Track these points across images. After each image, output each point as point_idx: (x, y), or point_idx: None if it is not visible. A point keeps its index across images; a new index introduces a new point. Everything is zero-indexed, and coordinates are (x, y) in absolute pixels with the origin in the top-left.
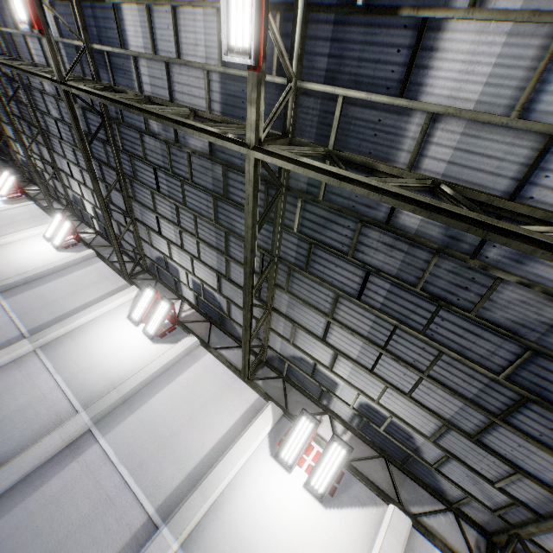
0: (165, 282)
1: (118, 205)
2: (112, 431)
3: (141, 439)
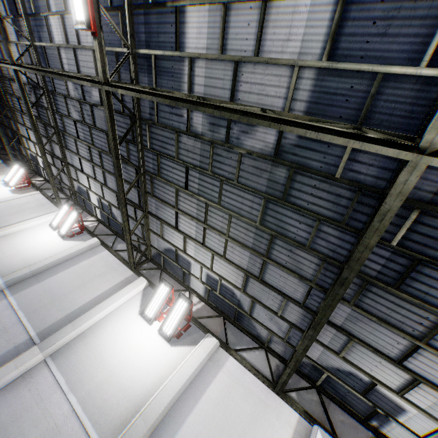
0: (170, 272)
1: (130, 198)
2: None
3: None
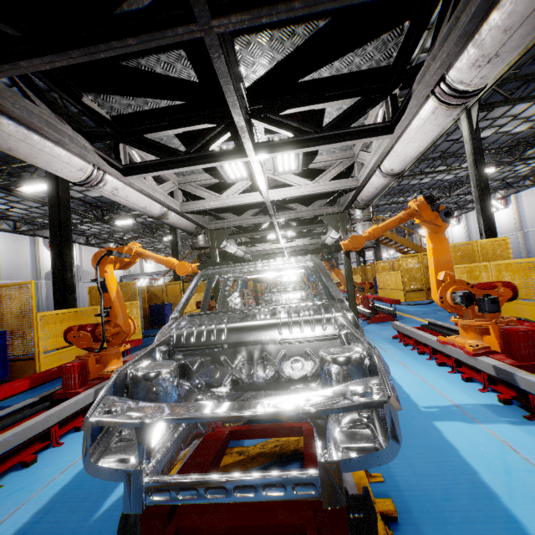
0: None
1: (447, 205)
2: (526, 227)
3: (532, 222)
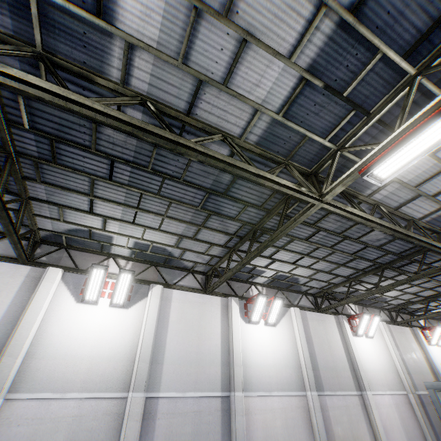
0: (78, 247)
1: None
2: (162, 384)
3: (183, 372)
